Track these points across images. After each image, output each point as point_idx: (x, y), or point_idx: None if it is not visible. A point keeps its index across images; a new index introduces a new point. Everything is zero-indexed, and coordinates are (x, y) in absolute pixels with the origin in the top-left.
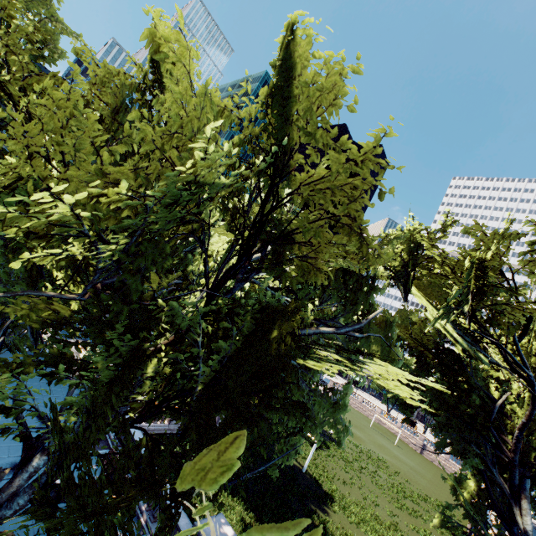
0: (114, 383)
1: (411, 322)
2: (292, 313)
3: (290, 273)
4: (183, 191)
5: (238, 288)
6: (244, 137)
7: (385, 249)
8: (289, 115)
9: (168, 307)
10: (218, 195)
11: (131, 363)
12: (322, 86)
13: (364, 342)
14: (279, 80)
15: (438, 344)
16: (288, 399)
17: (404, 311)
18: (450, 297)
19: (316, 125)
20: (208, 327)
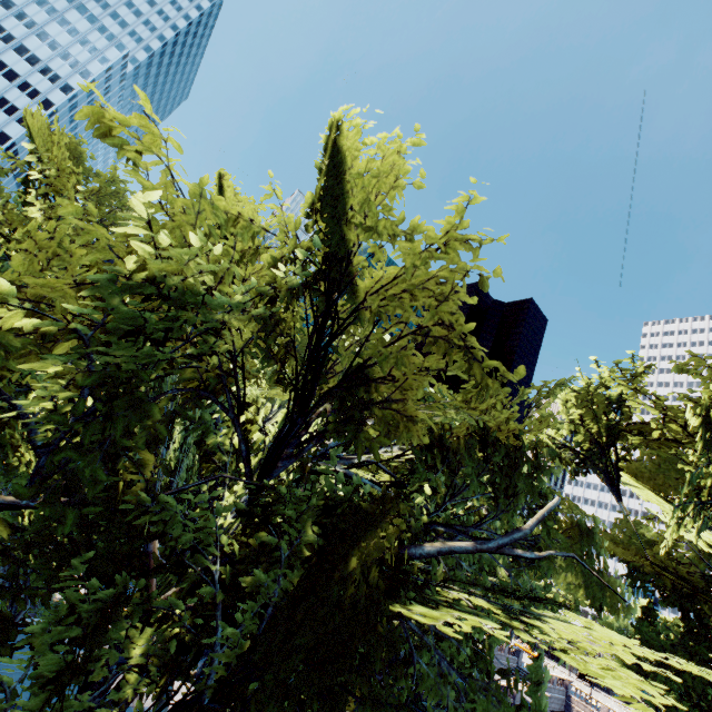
0: (65, 671)
1: (643, 539)
2: (382, 510)
3: (367, 435)
4: (155, 300)
5: (283, 469)
6: (283, 252)
7: (547, 404)
8: (341, 217)
9: (157, 507)
10: (233, 318)
11: (97, 625)
12: (377, 174)
13: (547, 570)
14: (325, 183)
15: (707, 579)
16: (376, 697)
17: (625, 521)
18: (688, 477)
19: (375, 219)
20: (233, 543)
